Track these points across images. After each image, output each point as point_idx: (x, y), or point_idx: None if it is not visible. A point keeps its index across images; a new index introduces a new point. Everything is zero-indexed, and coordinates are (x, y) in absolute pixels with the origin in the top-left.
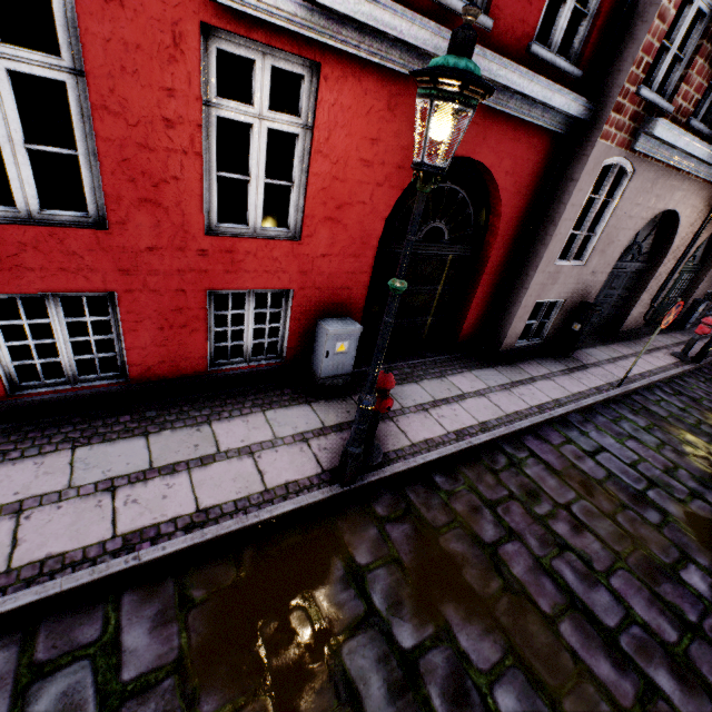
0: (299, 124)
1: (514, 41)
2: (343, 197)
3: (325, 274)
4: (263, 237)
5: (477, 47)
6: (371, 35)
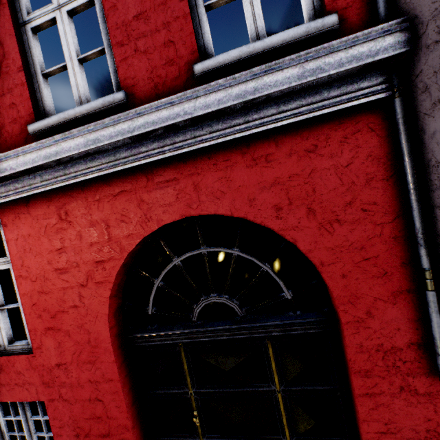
0: (8, 260)
1: (172, 83)
2: (54, 306)
3: (68, 383)
4: (12, 351)
5: (91, 125)
6: (14, 182)
